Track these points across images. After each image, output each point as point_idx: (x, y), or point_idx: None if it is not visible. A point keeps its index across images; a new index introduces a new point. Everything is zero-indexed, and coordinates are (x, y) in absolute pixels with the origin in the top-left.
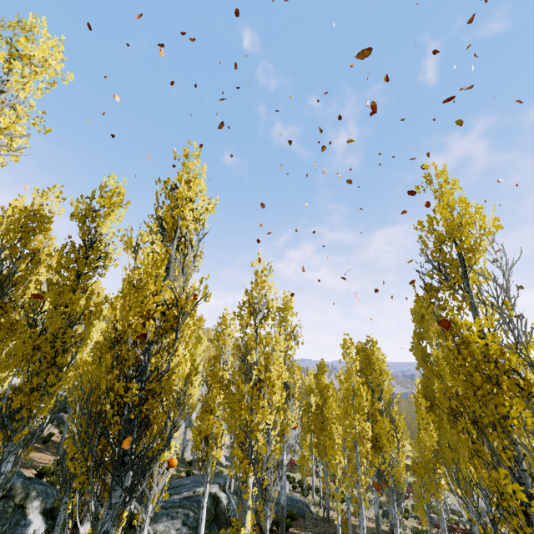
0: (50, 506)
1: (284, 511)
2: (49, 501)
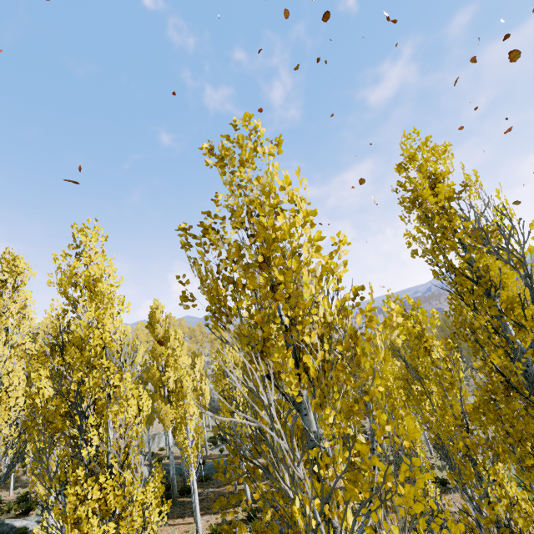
0: None
1: (174, 482)
2: None
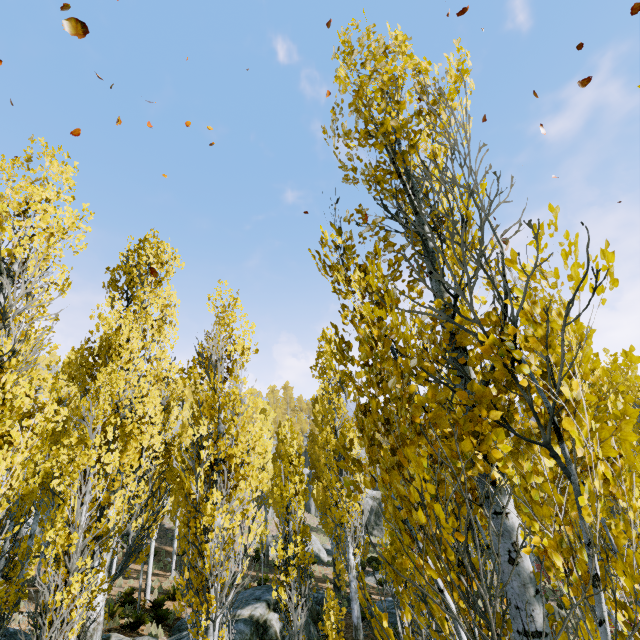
0: None
1: (358, 633)
2: None
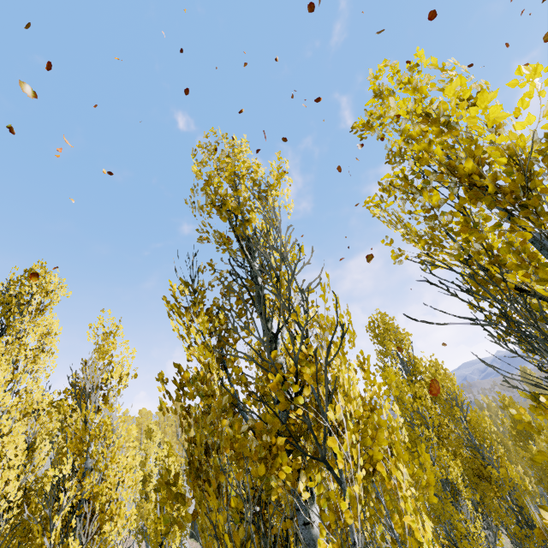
0: None
1: None
2: None
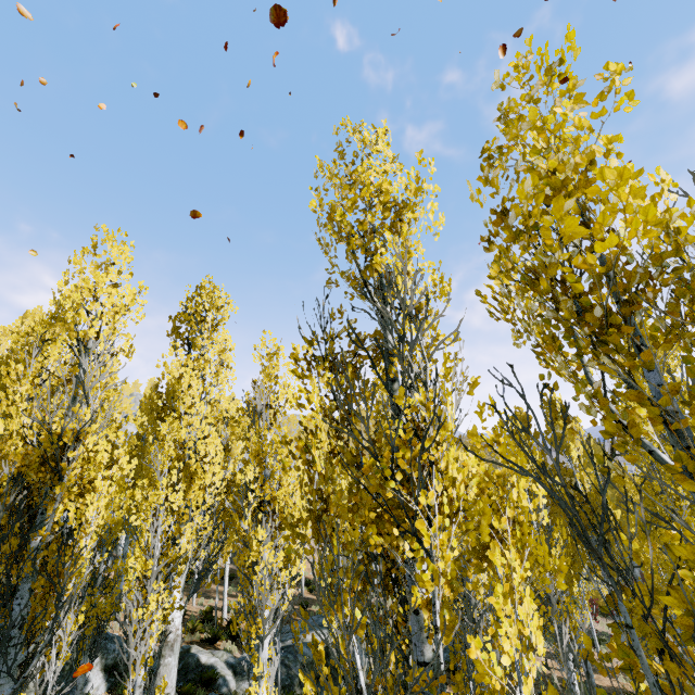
0: (112, 662)
1: None
2: (110, 657)
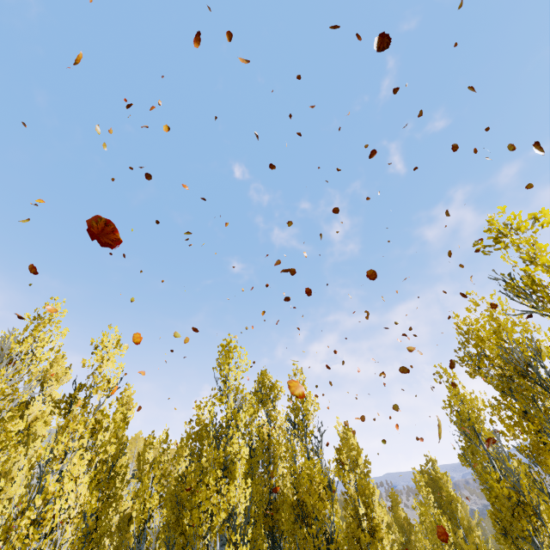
0: None
1: None
2: None
